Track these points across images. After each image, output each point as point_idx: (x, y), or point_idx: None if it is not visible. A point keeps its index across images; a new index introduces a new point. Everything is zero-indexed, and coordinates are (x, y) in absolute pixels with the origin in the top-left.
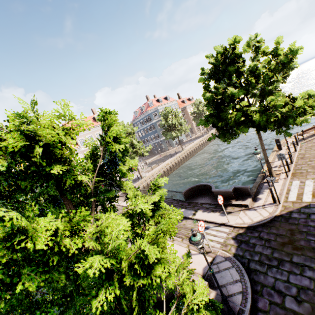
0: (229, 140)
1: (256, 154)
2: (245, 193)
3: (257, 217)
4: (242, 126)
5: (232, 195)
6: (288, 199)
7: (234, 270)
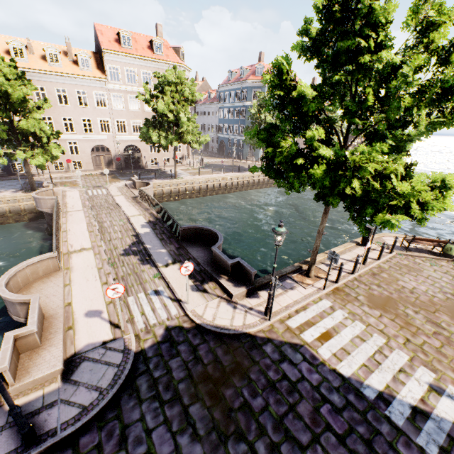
0: (288, 188)
1: (274, 233)
2: (247, 277)
3: (224, 319)
4: (294, 174)
5: (228, 269)
6: (289, 320)
7: (112, 372)
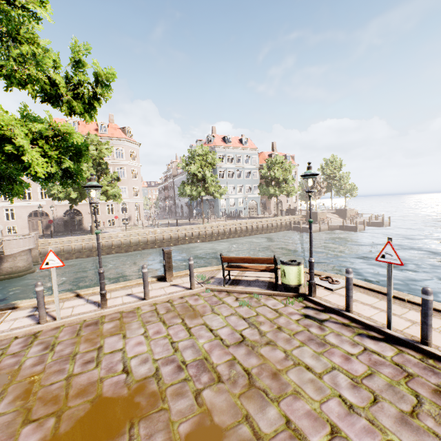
0: None
1: None
2: None
3: None
4: None
5: None
6: None
7: None
